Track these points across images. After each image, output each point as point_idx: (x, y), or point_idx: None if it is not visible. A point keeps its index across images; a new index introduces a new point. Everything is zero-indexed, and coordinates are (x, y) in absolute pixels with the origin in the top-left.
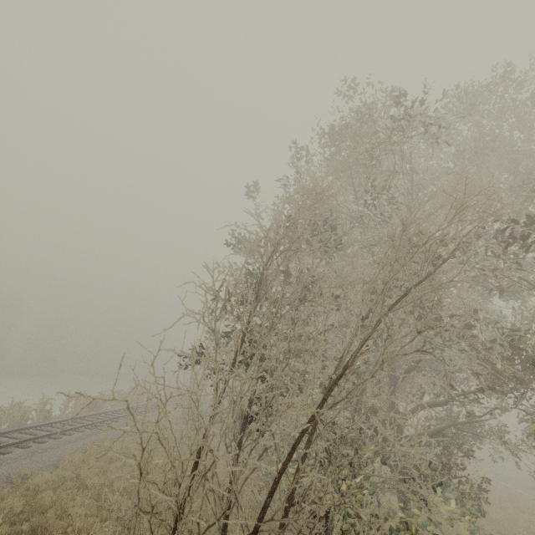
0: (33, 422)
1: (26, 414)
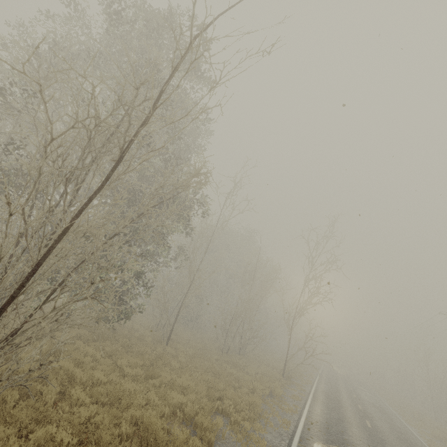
0: None
1: None
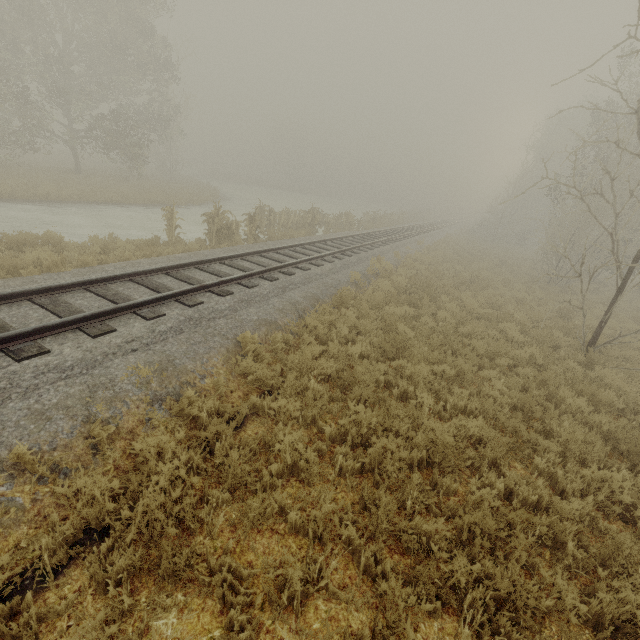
0: (399, 224)
1: (399, 219)
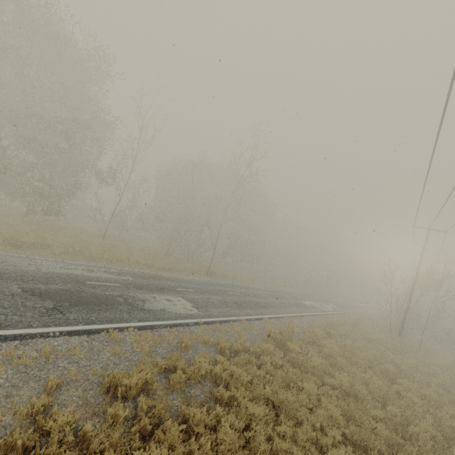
0: None
1: None
